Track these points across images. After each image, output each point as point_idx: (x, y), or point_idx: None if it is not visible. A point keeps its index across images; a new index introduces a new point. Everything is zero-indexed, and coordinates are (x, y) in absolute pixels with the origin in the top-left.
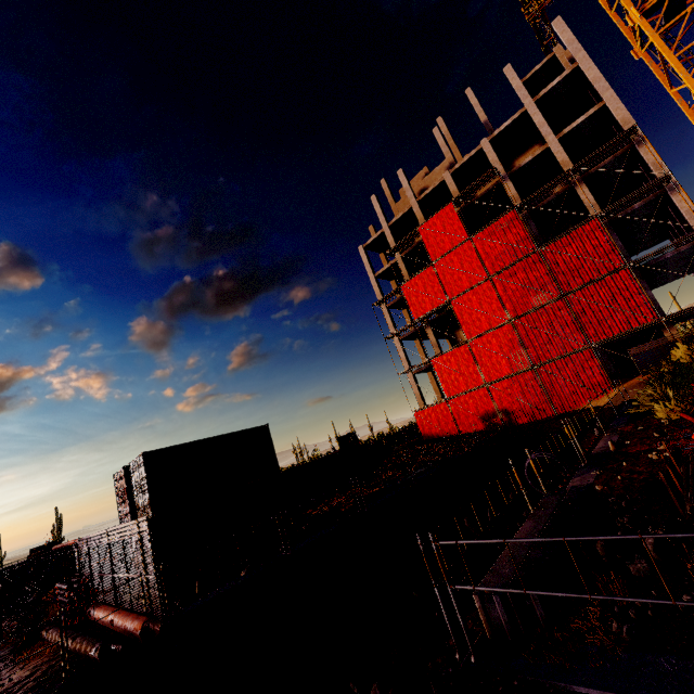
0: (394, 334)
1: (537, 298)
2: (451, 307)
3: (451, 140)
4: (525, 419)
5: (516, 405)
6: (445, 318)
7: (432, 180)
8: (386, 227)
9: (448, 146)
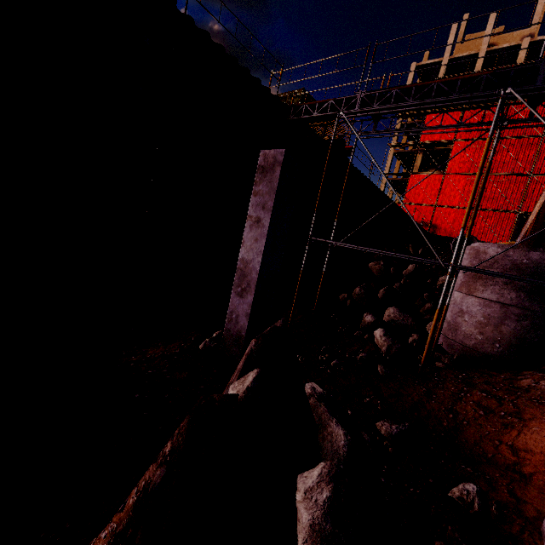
0: (397, 144)
1: (513, 168)
2: (452, 145)
3: (542, 14)
4: (443, 235)
5: (445, 225)
6: (435, 154)
7: (504, 40)
8: (447, 58)
9: (540, 17)
